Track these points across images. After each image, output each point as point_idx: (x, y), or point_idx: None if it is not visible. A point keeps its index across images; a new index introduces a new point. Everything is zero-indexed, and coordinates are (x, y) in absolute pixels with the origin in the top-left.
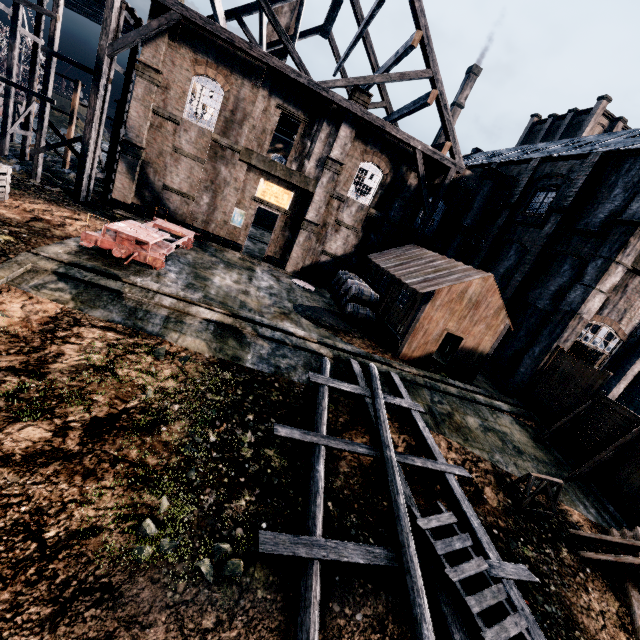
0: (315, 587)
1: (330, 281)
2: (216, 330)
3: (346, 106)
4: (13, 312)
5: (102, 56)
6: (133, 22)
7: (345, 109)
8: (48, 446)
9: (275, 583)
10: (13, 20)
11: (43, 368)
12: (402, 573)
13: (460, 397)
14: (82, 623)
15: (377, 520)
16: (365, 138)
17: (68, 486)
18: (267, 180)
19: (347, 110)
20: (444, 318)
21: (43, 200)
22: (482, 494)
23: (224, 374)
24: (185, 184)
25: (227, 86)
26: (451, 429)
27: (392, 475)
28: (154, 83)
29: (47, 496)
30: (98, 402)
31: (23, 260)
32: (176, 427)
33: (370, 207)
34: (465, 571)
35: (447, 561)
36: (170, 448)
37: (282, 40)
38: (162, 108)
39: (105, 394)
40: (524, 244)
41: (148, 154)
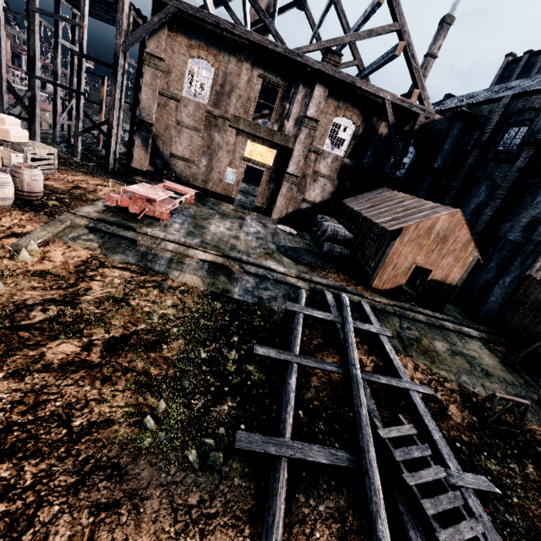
0: (282, 480)
1: (310, 225)
2: (210, 268)
3: (319, 68)
4: (56, 258)
5: (118, 52)
6: (140, 21)
7: (318, 71)
8: (77, 358)
9: (250, 474)
10: (55, 34)
11: (76, 299)
12: (361, 474)
13: (429, 324)
14: (97, 491)
15: (343, 428)
16: (337, 95)
17: (90, 388)
18: (253, 141)
19: (320, 71)
20: (412, 252)
21: (82, 173)
22: (446, 411)
23: (215, 304)
24: (187, 151)
25: (216, 64)
26: (418, 352)
27: (356, 390)
28: (158, 69)
29: (75, 395)
30: (115, 325)
31: (64, 218)
32: (174, 346)
33: (344, 157)
34: (422, 477)
35: (405, 467)
36: (169, 362)
37: (260, 16)
38: (166, 89)
39: (121, 319)
40: (495, 180)
41: (157, 129)
